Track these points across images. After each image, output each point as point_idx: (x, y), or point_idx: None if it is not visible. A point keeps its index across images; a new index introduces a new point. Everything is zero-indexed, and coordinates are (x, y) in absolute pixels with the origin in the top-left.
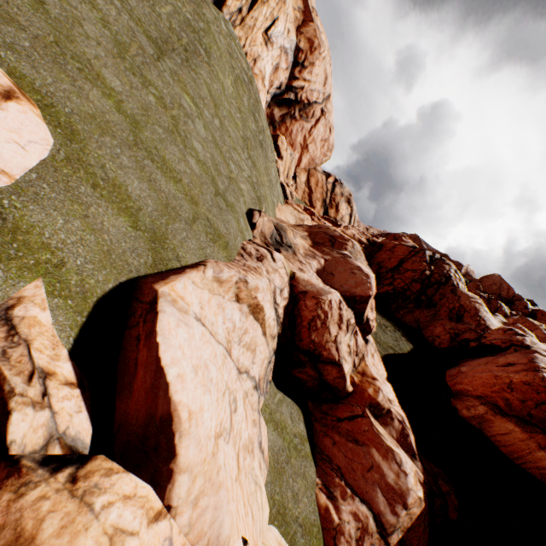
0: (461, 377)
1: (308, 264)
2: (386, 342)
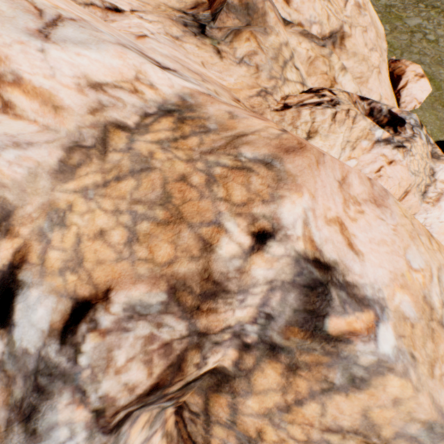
0: None
1: None
2: None
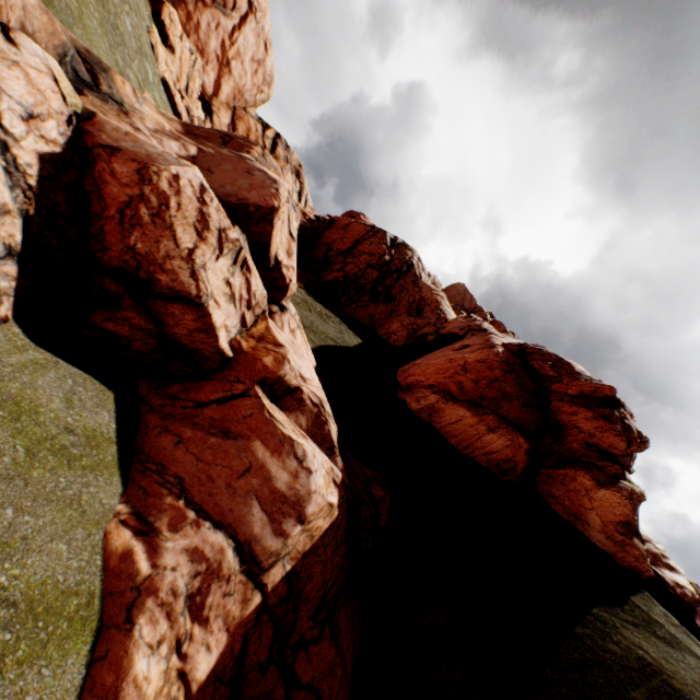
0: (414, 368)
1: (156, 138)
2: (326, 333)
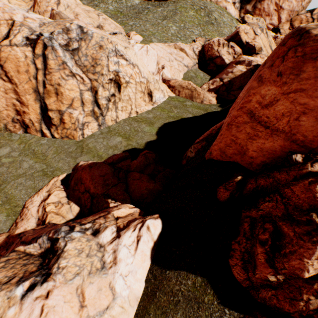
0: None
1: None
2: None
